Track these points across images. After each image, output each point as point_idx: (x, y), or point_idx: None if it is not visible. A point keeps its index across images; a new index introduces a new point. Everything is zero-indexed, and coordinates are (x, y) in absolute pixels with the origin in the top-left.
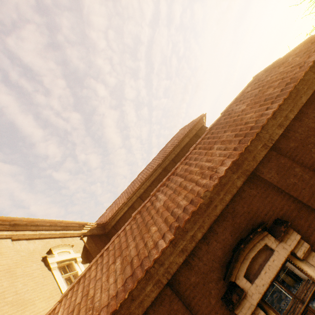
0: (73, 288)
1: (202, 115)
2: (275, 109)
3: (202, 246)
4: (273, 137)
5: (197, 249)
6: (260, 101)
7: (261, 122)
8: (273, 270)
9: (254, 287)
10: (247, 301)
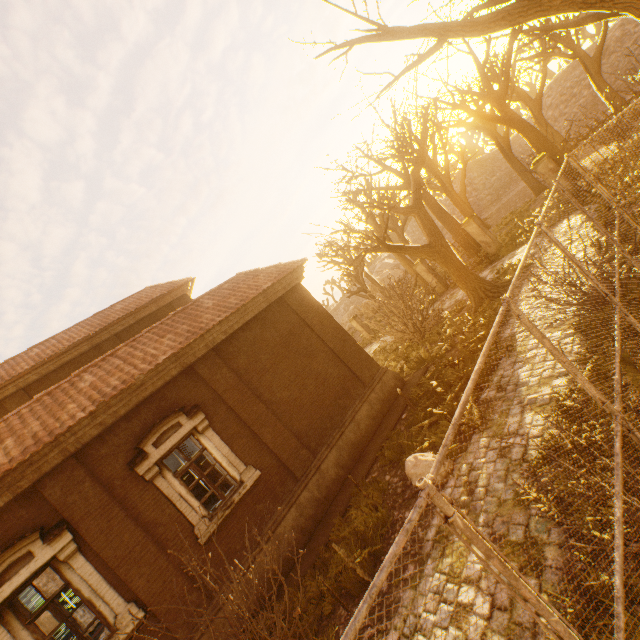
0: None
1: (188, 279)
2: (223, 319)
3: (123, 424)
4: (217, 340)
5: (117, 427)
6: (222, 306)
7: (209, 326)
8: (177, 439)
9: (158, 451)
10: (148, 461)
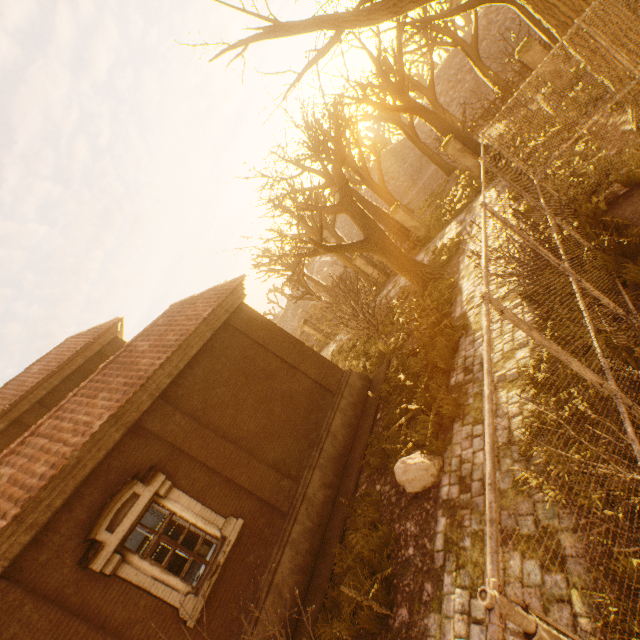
0: None
1: (116, 319)
2: (164, 360)
3: (62, 516)
4: (162, 386)
5: (56, 522)
6: (160, 346)
7: (149, 373)
8: (136, 513)
9: (115, 535)
10: (105, 551)
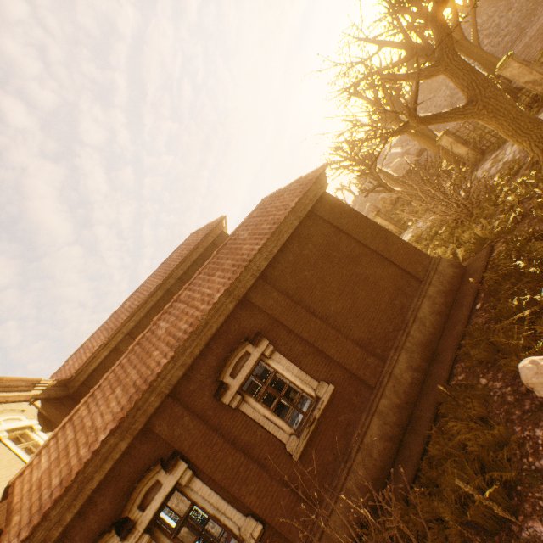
0: (55, 437)
1: (221, 217)
2: (261, 246)
3: (200, 361)
4: (261, 268)
5: (196, 364)
6: (256, 234)
7: (250, 256)
8: (249, 367)
9: (236, 381)
10: (230, 391)
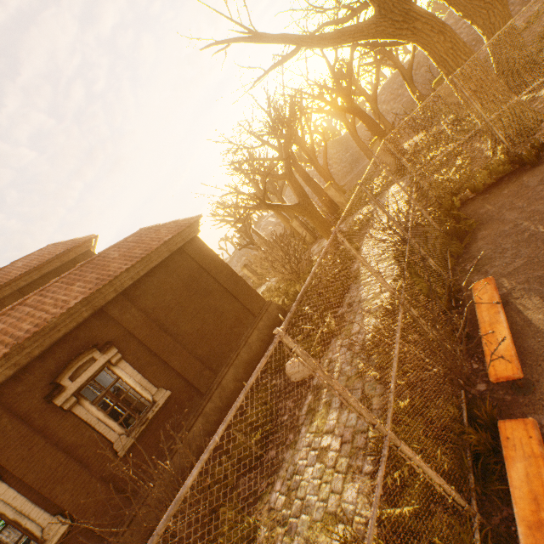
0: None
1: (92, 236)
2: (130, 266)
3: (37, 363)
4: (125, 285)
5: (32, 366)
6: (128, 256)
7: (117, 273)
8: (92, 371)
9: (75, 384)
10: (66, 393)
